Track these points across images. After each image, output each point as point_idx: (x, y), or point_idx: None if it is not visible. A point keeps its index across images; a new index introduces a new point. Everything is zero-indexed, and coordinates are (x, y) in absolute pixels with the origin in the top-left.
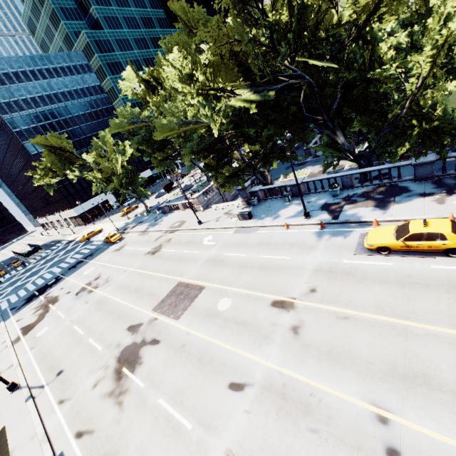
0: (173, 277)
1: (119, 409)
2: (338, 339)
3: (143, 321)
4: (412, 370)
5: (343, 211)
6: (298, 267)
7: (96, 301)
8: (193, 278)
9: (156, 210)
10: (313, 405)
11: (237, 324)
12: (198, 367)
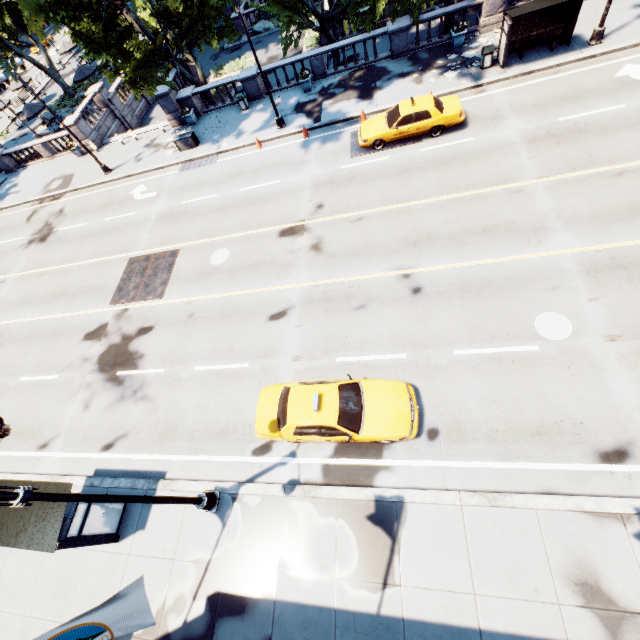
0: (114, 257)
1: (146, 402)
2: (359, 238)
3: (106, 321)
4: (419, 236)
5: (324, 110)
6: (295, 188)
7: None
8: (151, 246)
9: None
10: (354, 293)
11: (249, 268)
12: (224, 323)
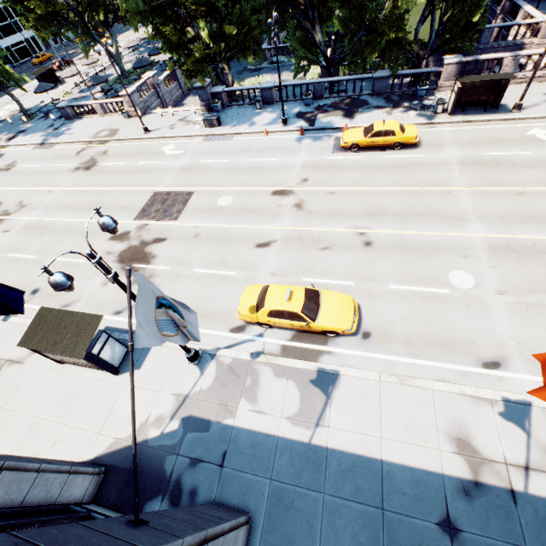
0: (143, 188)
1: None
2: (331, 205)
3: (129, 230)
4: (375, 210)
5: (318, 120)
6: (288, 166)
7: (24, 227)
8: (173, 186)
9: (42, 115)
10: (322, 239)
11: (246, 212)
12: (222, 244)
